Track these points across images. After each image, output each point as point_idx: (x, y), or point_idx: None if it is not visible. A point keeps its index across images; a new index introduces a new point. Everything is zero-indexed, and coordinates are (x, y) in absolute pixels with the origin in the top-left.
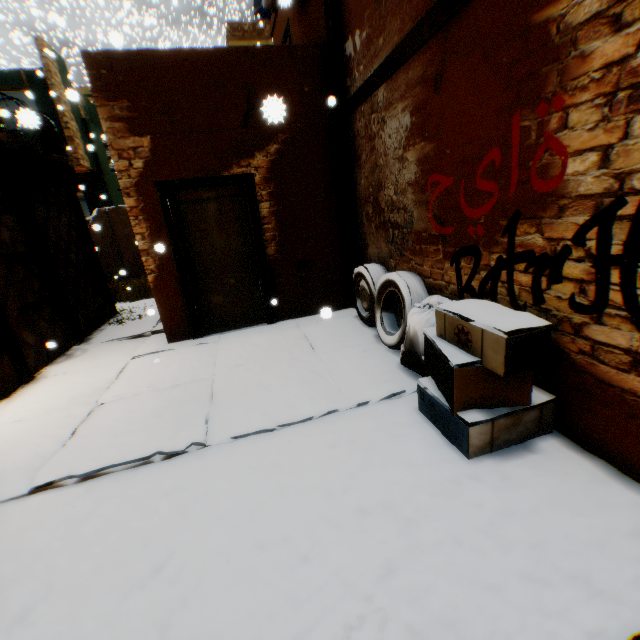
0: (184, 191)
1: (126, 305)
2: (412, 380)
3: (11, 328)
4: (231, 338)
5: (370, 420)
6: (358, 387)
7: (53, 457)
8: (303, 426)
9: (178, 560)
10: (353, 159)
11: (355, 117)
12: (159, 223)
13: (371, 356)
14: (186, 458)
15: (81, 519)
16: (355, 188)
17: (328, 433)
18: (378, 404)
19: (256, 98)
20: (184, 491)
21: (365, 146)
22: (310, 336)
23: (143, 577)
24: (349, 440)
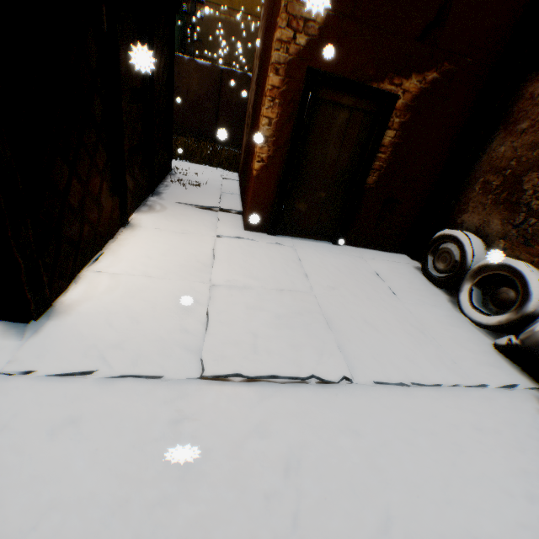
0: (327, 89)
1: (174, 163)
2: (517, 374)
3: (124, 170)
4: (305, 248)
5: (499, 409)
6: (468, 363)
7: (202, 339)
8: (435, 392)
9: (401, 528)
10: (499, 120)
11: (537, 77)
12: (290, 114)
13: (459, 326)
14: (338, 390)
15: (268, 432)
16: (481, 150)
17: (466, 411)
18: (495, 391)
19: (448, 11)
20: (359, 434)
21: (535, 115)
22: (383, 276)
23: (374, 537)
24: (491, 428)
